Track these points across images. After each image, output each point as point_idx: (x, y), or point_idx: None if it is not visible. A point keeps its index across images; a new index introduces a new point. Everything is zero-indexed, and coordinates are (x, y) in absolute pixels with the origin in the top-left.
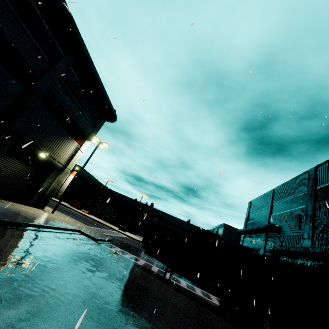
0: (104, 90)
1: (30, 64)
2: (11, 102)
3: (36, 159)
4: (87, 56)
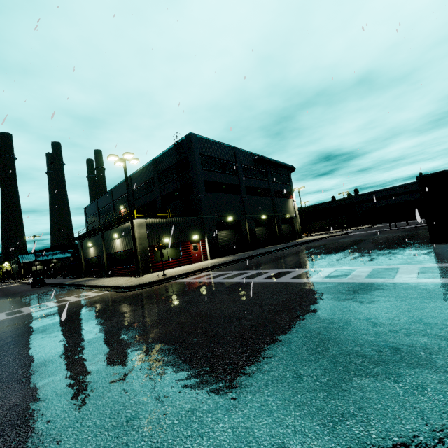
0: (284, 164)
1: (266, 188)
2: (272, 206)
3: (286, 219)
4: (273, 162)
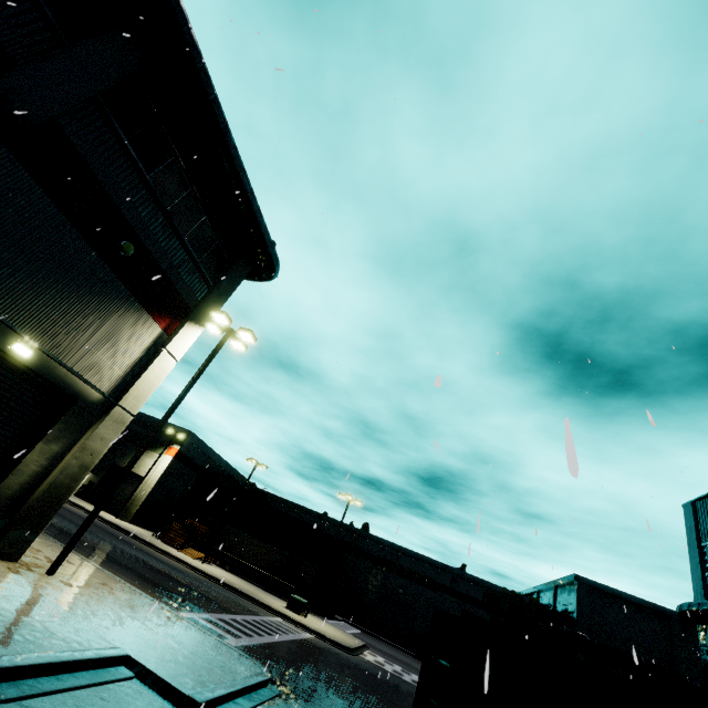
0: (242, 170)
1: None
2: None
3: None
4: (188, 41)
